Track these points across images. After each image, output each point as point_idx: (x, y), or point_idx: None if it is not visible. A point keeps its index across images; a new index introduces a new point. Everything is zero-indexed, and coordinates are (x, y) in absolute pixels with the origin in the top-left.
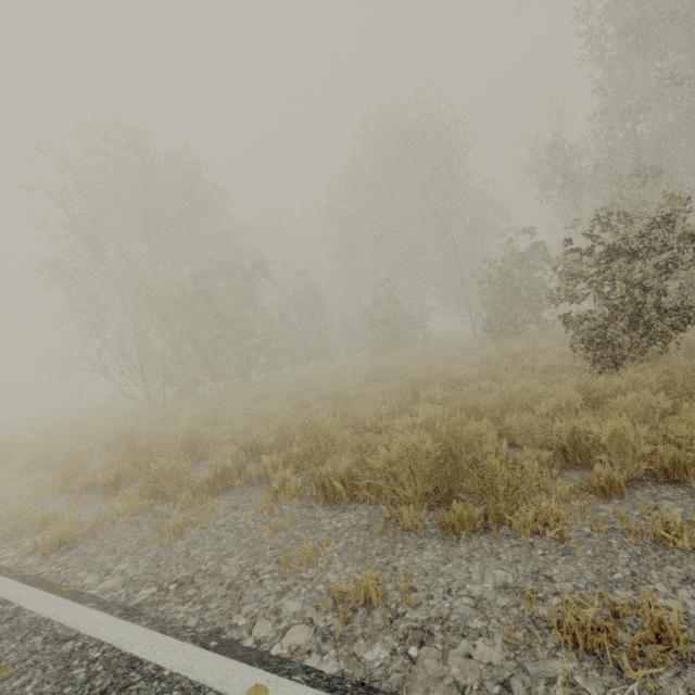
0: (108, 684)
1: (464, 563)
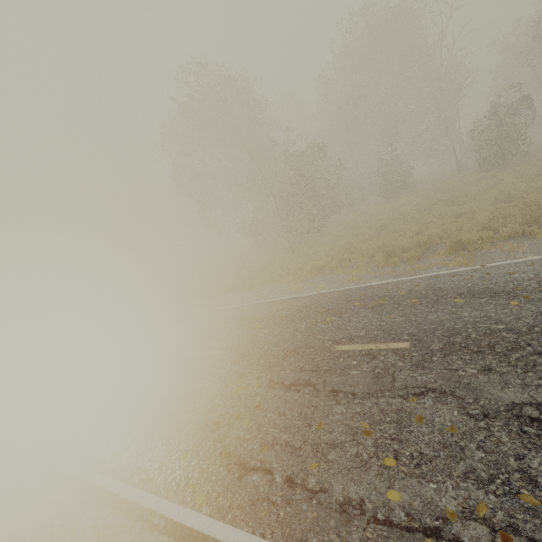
0: None
1: None
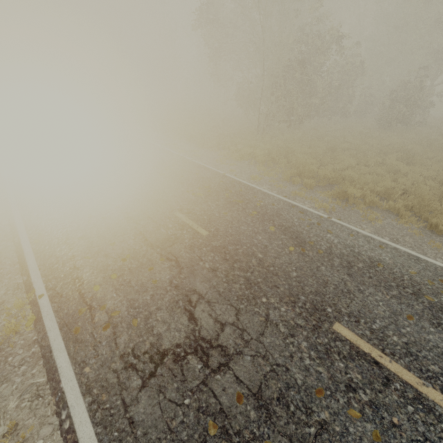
0: (415, 258)
1: None
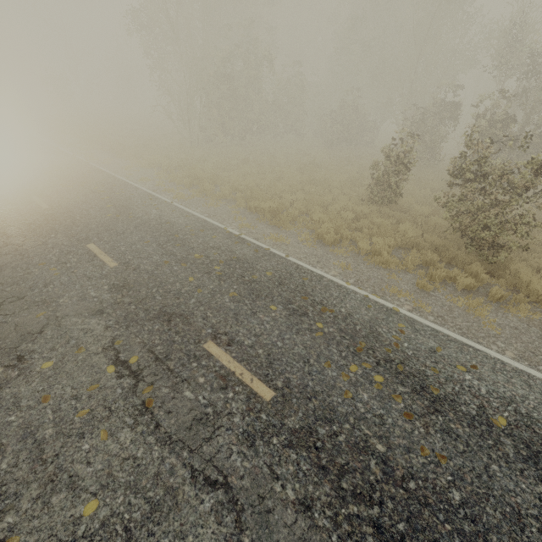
0: (205, 222)
1: (268, 229)
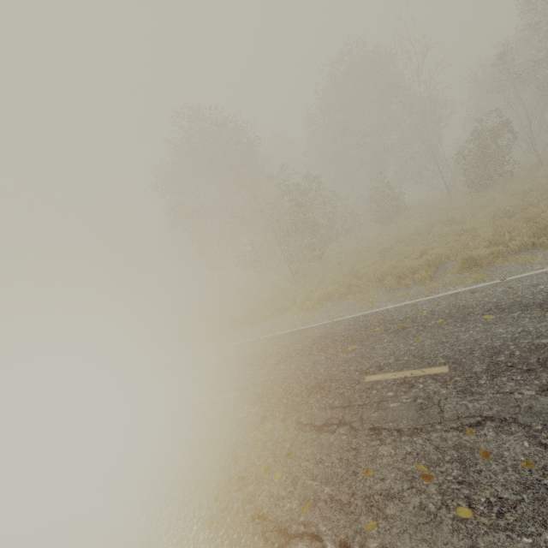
0: None
1: None
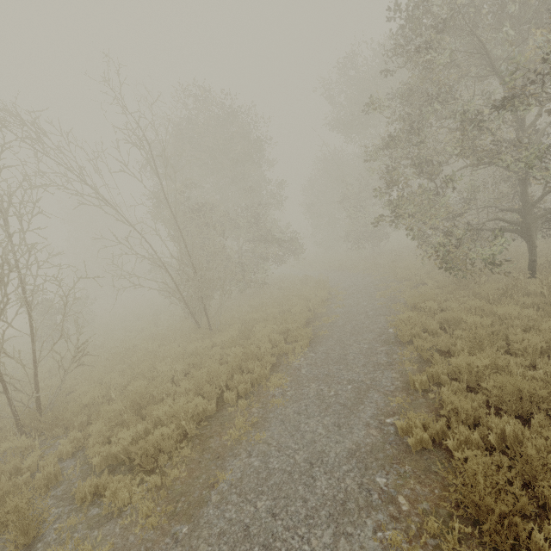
0: None
1: None
